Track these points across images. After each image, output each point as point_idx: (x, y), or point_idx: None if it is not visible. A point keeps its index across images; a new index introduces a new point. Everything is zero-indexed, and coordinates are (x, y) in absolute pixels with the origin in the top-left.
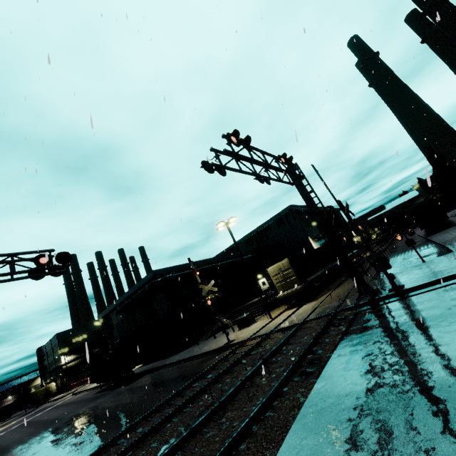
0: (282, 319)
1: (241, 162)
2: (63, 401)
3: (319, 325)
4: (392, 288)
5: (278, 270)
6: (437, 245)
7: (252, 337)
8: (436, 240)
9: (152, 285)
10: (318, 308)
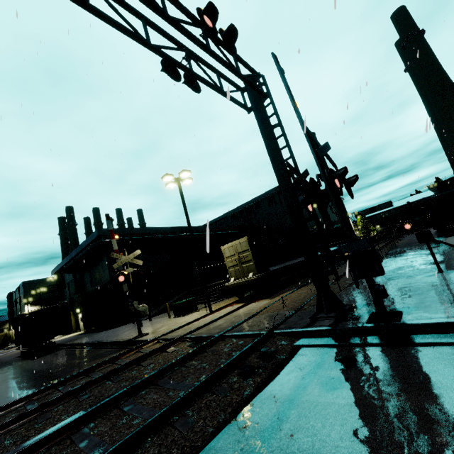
0: (214, 318)
1: None
2: (3, 354)
3: (228, 356)
4: (376, 315)
5: (233, 250)
6: None
7: (160, 338)
8: None
9: (94, 246)
10: (258, 315)
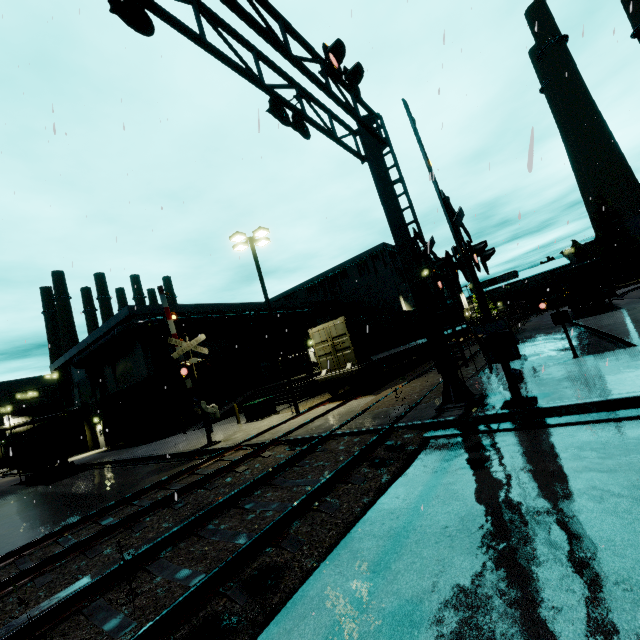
0: (308, 419)
1: (214, 25)
2: None
3: (348, 453)
4: (510, 401)
5: (326, 335)
6: (592, 334)
7: (243, 444)
8: (593, 325)
9: (124, 329)
10: (367, 412)
